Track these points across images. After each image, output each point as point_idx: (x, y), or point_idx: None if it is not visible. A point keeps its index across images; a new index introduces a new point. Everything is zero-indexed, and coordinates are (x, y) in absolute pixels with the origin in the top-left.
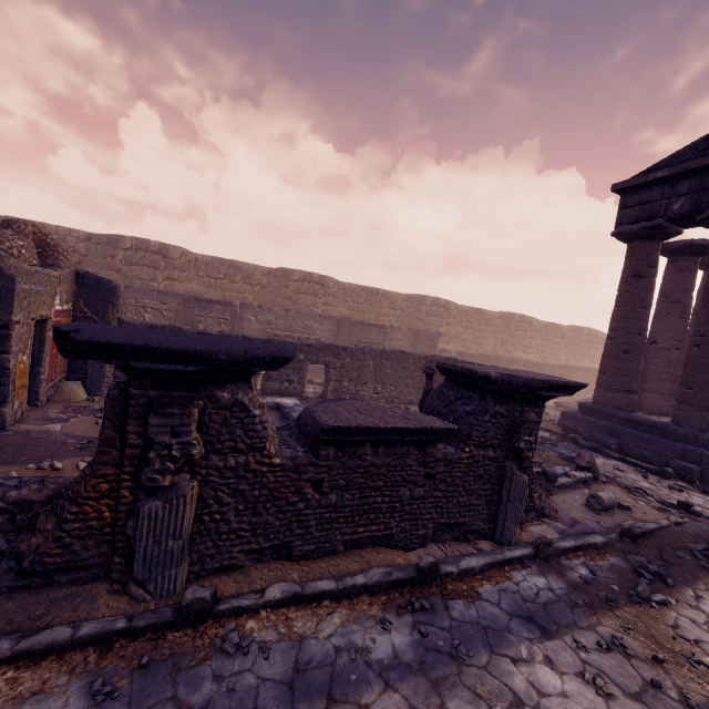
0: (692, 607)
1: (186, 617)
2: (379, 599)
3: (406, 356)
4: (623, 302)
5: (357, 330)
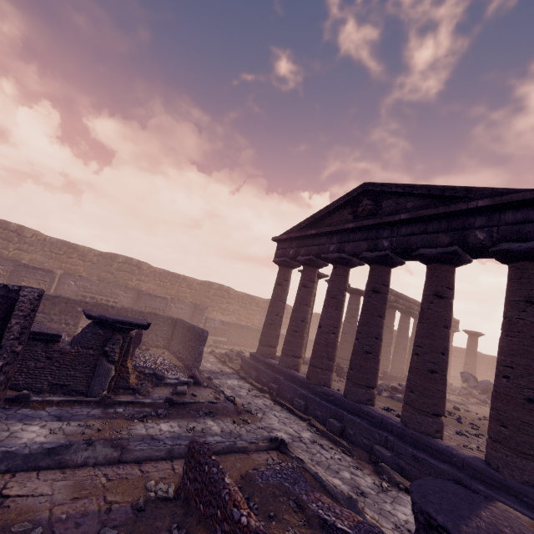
0: (155, 423)
1: None
2: None
3: (158, 316)
4: (272, 297)
5: (146, 299)
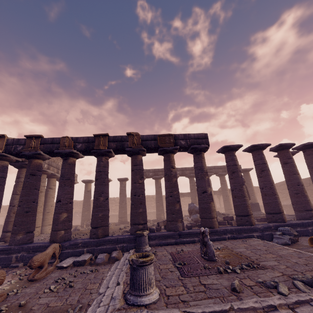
0: None
1: None
2: None
3: None
4: None
5: None
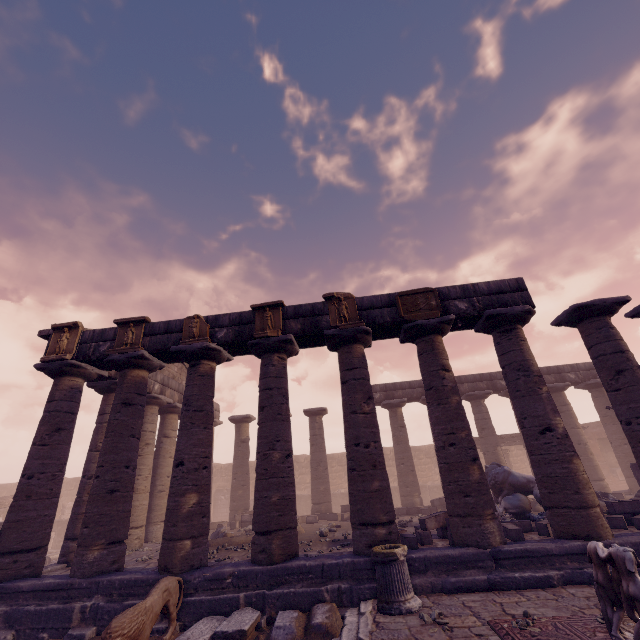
0: None
1: None
2: None
3: None
4: None
5: None
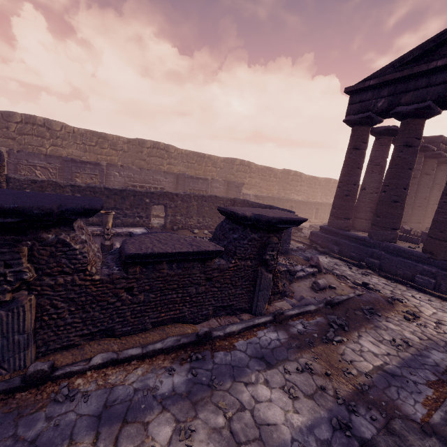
0: (355, 342)
1: (31, 382)
2: (170, 356)
3: (218, 199)
4: (347, 165)
5: (189, 182)
